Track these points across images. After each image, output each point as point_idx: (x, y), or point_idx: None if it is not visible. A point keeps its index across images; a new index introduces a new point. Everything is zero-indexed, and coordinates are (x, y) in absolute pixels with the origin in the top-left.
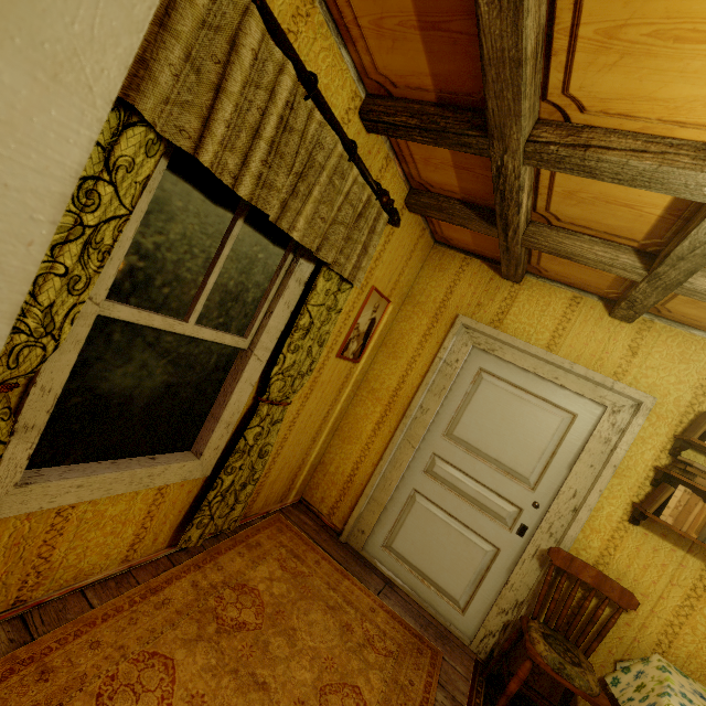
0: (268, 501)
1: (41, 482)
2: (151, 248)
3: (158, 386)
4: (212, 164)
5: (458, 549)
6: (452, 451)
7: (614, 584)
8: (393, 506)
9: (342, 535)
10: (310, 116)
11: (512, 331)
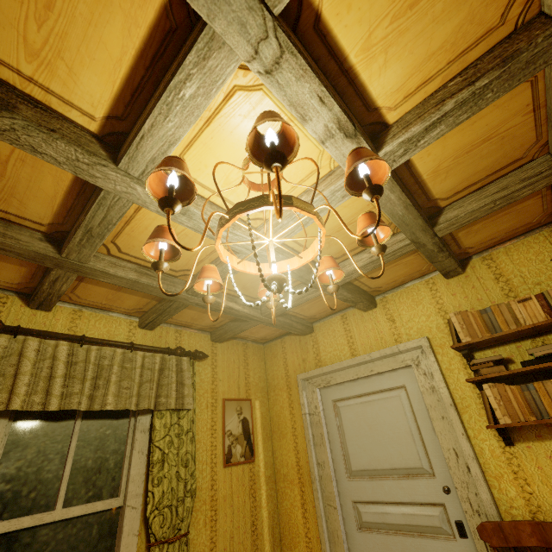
0: None
1: None
2: (15, 472)
3: None
4: (22, 407)
5: None
6: (362, 487)
7: None
8: None
9: None
10: (89, 350)
11: (329, 361)
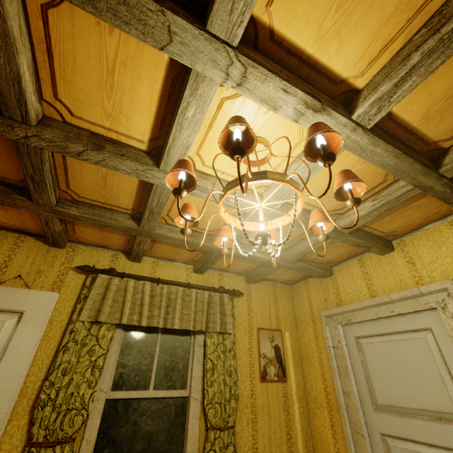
0: None
1: None
2: (127, 362)
3: (145, 435)
4: (128, 322)
5: None
6: (389, 422)
7: None
8: None
9: None
10: (162, 288)
11: (349, 301)
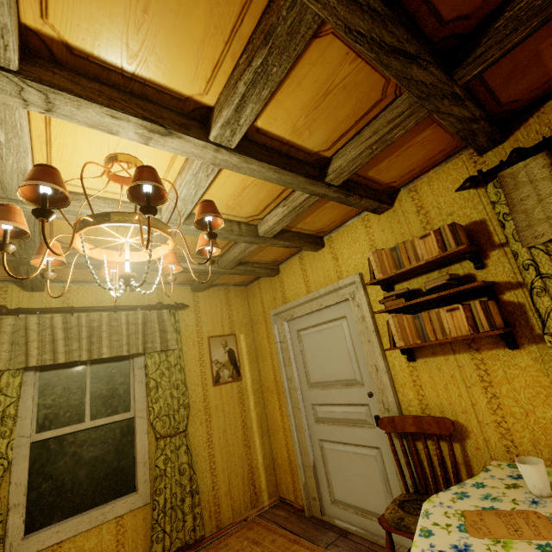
0: (237, 509)
1: (36, 535)
2: (51, 402)
3: (89, 461)
4: (38, 363)
5: (362, 469)
6: (317, 394)
7: (427, 418)
8: (318, 463)
9: (305, 511)
10: (79, 317)
11: (292, 298)
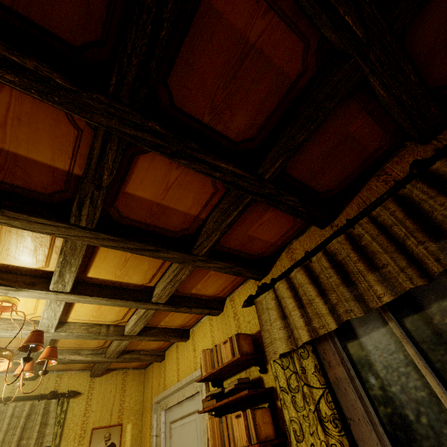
0: None
1: None
2: None
3: None
4: None
5: None
6: None
7: None
8: None
9: None
10: None
11: (168, 386)
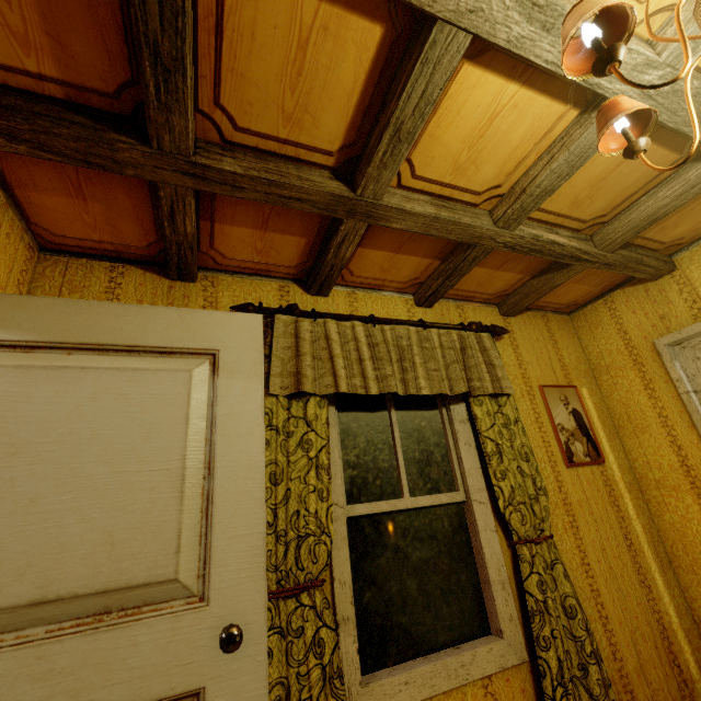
0: None
1: (376, 681)
2: (355, 460)
3: (417, 564)
4: (348, 390)
5: None
6: None
7: None
8: None
9: None
10: (383, 331)
11: None
